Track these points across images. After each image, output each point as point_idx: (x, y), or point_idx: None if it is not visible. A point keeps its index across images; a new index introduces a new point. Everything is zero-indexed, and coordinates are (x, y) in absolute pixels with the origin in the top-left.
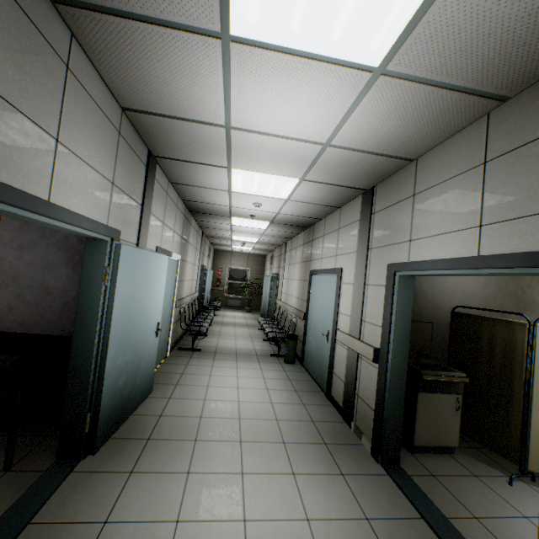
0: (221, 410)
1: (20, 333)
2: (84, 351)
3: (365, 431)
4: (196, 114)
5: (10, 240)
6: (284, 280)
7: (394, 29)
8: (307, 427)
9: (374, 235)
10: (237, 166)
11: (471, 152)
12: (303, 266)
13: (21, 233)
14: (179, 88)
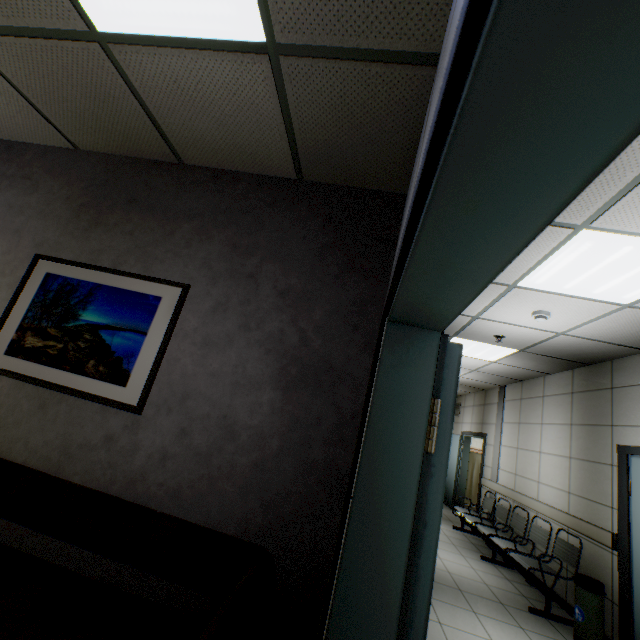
0: None
1: (170, 516)
2: None
3: None
4: None
5: (193, 329)
6: (503, 447)
7: None
8: None
9: None
10: (610, 220)
11: None
12: (580, 432)
13: (211, 319)
14: None
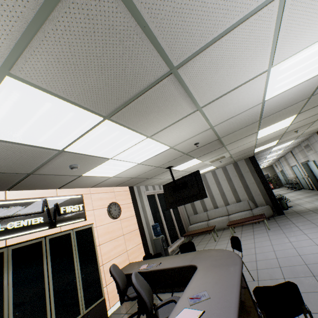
0: (286, 197)
1: None
2: None
3: (315, 188)
4: (261, 160)
5: None
6: (285, 171)
7: (280, 152)
8: (304, 193)
9: (296, 158)
10: (265, 160)
11: (297, 150)
12: (288, 166)
13: None
14: (260, 160)
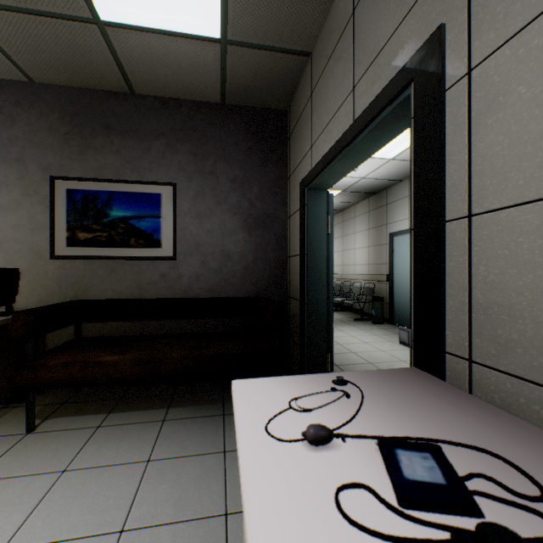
0: (378, 357)
1: (215, 297)
2: (318, 297)
3: None
4: None
5: (188, 209)
6: (335, 253)
7: None
8: None
9: None
10: None
11: None
12: (373, 232)
13: (197, 202)
14: None
